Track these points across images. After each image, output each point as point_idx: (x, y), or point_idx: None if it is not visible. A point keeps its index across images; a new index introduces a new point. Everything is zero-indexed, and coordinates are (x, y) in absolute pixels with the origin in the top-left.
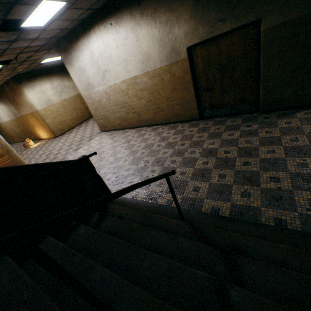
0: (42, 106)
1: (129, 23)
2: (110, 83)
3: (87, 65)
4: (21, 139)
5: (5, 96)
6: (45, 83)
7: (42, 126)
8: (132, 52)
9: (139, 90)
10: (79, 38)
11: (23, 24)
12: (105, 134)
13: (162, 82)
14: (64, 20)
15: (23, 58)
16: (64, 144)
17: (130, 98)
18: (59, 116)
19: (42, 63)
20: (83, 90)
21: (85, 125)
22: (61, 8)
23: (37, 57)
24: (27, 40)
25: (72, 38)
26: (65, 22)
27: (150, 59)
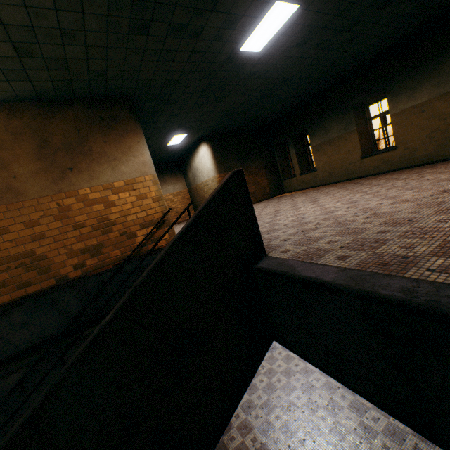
0: None
1: None
2: None
3: None
4: None
5: None
6: None
7: None
8: None
9: None
10: None
11: None
12: None
13: None
14: None
15: None
16: None
17: None
18: None
19: None
20: None
21: None
22: None
23: None
24: None
25: None
26: None
27: None
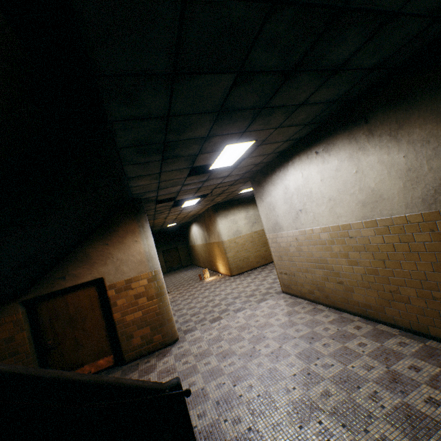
0: (228, 236)
1: (345, 149)
2: (304, 228)
3: (278, 201)
4: (204, 265)
5: (203, 221)
6: (240, 212)
7: (222, 258)
8: (346, 188)
9: (352, 248)
10: (274, 170)
11: (211, 167)
12: (284, 298)
13: (406, 244)
14: (256, 156)
15: (219, 191)
16: (232, 291)
17: (334, 257)
18: (243, 250)
19: (240, 193)
20: (268, 230)
21: (270, 268)
22: (249, 147)
23: (233, 189)
24: (218, 178)
25: (267, 171)
26: (258, 157)
27: (382, 200)
